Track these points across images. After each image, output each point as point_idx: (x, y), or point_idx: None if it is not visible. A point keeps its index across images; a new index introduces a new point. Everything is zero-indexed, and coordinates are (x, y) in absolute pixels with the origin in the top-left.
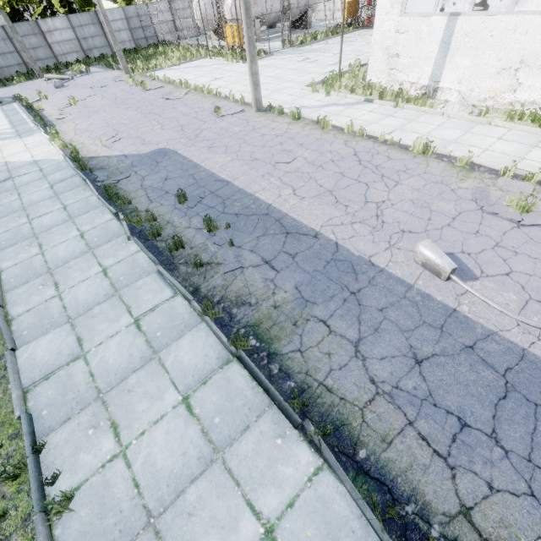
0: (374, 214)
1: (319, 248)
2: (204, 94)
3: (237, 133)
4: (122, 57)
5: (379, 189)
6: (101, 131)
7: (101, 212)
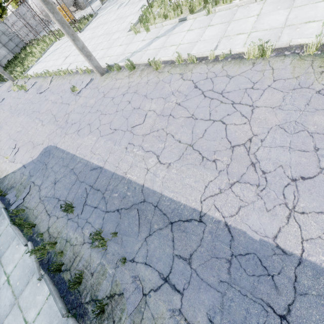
0: (249, 163)
1: (210, 239)
2: (62, 75)
3: (94, 106)
4: (3, 72)
5: (237, 124)
6: (6, 146)
7: (17, 243)
